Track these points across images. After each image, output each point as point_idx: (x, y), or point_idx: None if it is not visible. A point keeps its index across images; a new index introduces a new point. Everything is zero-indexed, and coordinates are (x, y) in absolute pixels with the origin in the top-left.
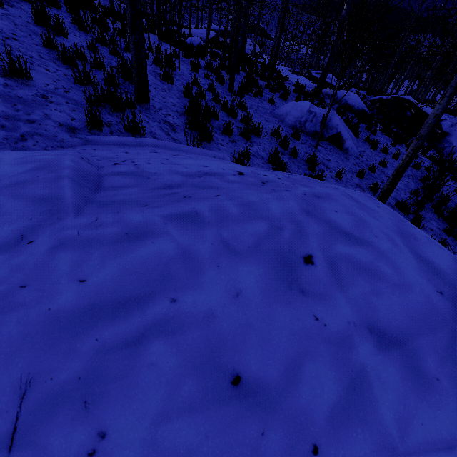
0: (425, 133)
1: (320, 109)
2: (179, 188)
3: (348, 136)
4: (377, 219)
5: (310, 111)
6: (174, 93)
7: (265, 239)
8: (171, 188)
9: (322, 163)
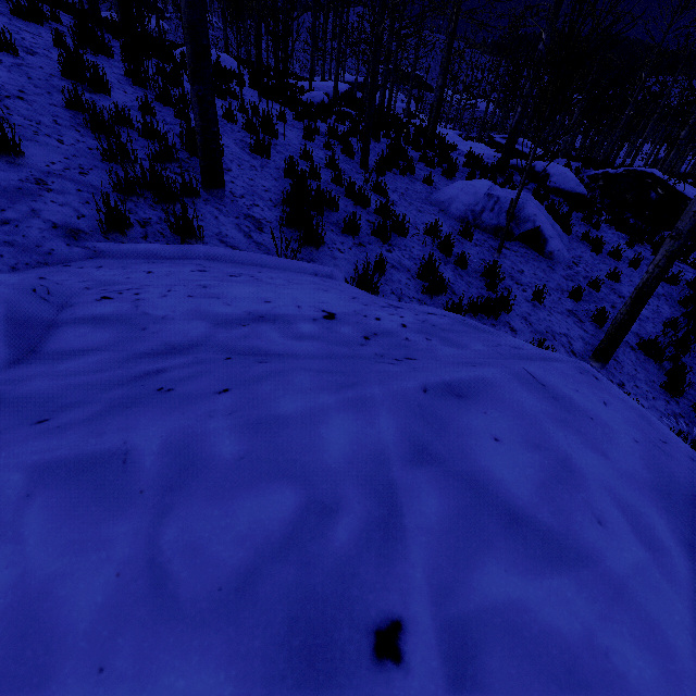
0: (688, 227)
1: (507, 191)
2: (188, 353)
3: (553, 232)
4: (603, 453)
5: (489, 195)
6: (270, 173)
7: (278, 555)
8: (172, 353)
9: (509, 277)
